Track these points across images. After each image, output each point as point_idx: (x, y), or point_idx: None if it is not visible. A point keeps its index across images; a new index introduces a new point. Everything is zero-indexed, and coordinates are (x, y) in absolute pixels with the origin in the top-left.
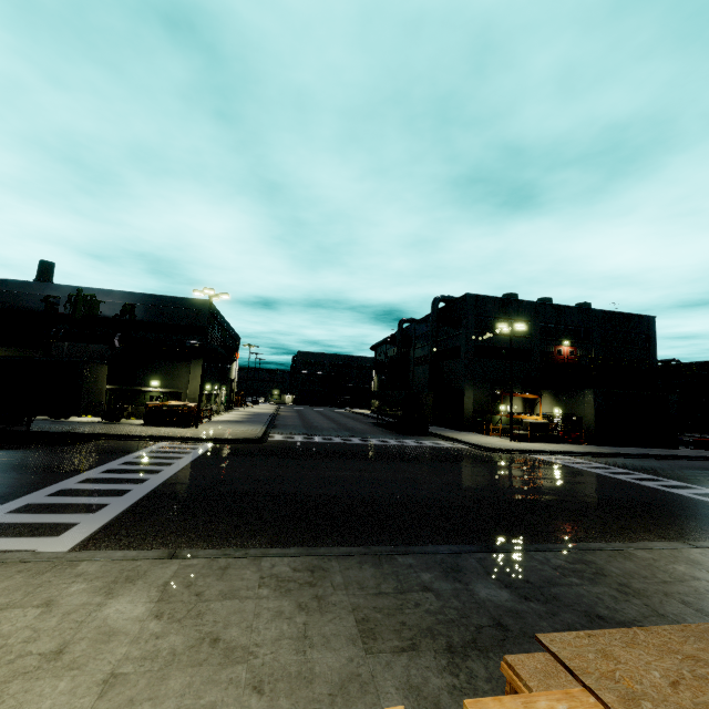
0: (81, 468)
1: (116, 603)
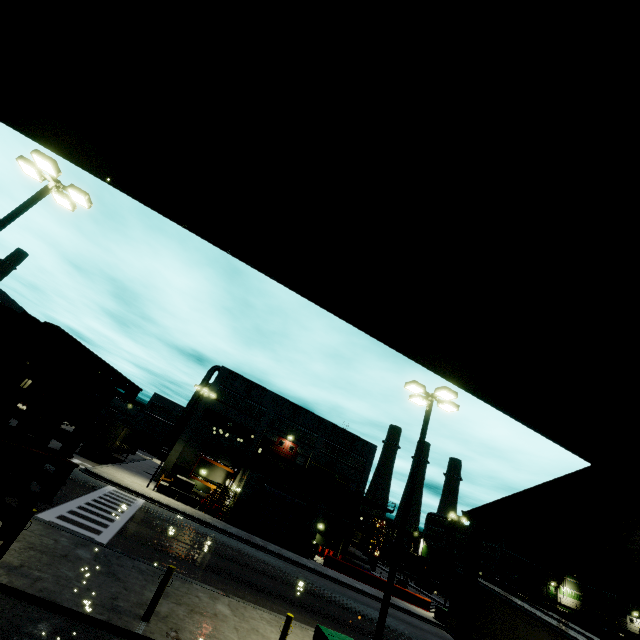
0: None
1: None
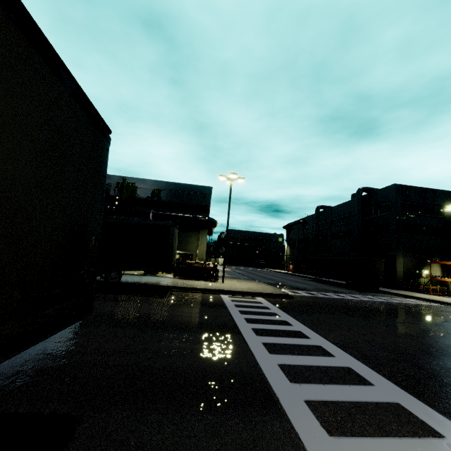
0: (225, 326)
1: None
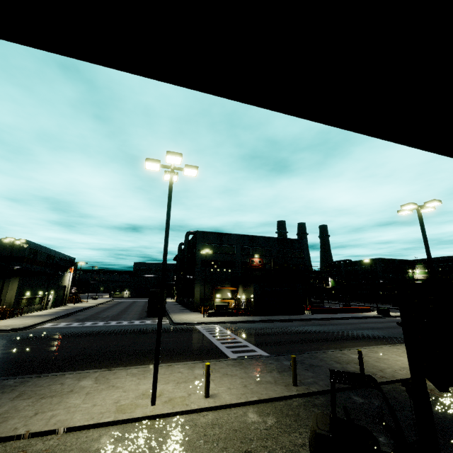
0: None
1: None
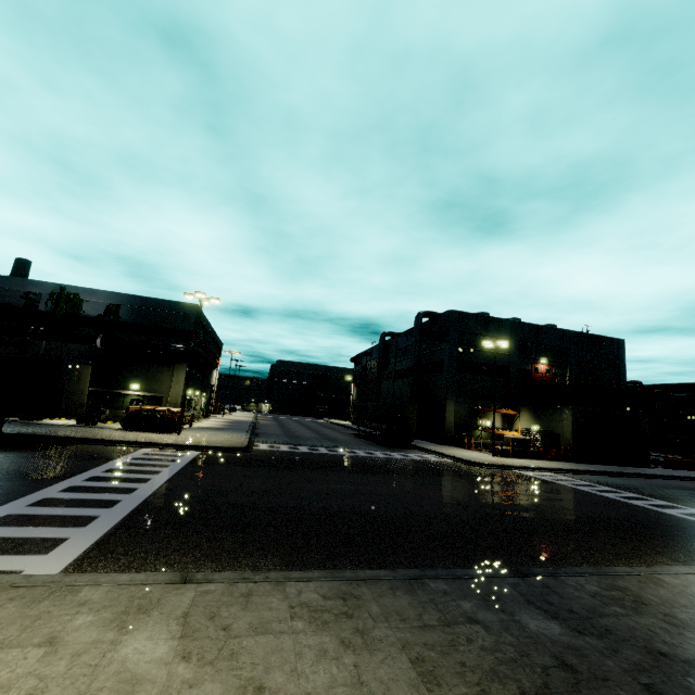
0: (61, 474)
1: (133, 640)
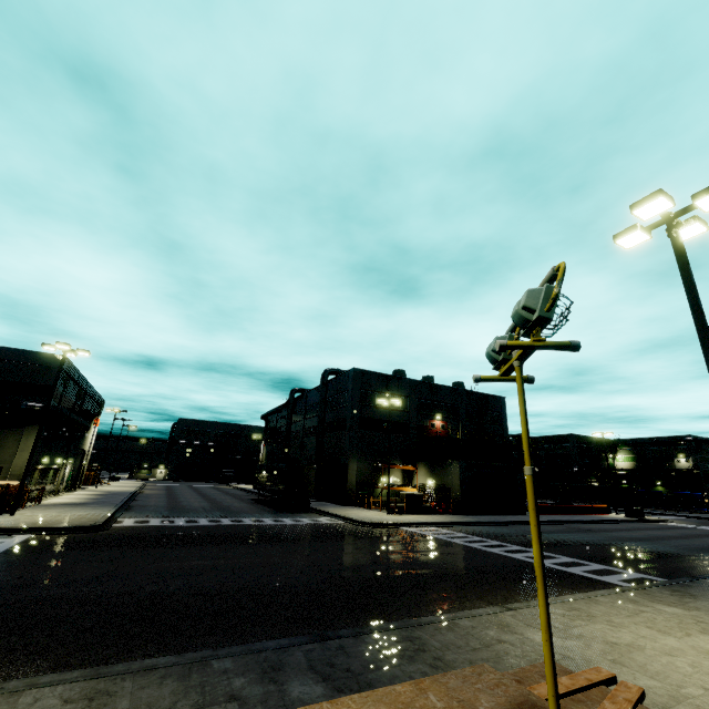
0: None
1: None
